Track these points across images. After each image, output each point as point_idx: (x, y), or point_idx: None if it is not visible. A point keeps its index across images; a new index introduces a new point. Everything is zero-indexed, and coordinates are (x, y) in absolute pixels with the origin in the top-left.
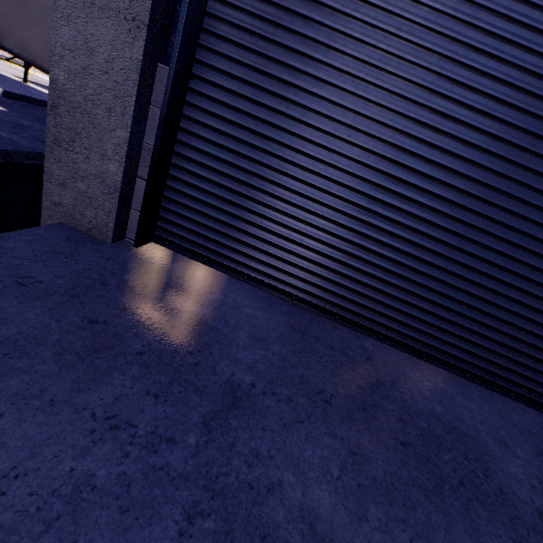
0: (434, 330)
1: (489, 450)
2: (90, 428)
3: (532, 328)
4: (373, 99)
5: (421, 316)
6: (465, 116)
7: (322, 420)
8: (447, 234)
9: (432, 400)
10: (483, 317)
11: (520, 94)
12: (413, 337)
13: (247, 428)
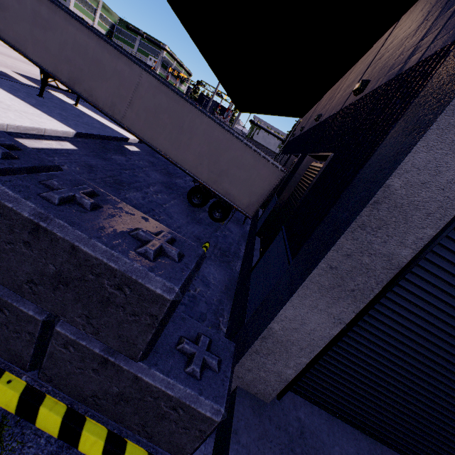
0: None
1: None
2: None
3: None
4: None
5: None
6: None
7: None
8: None
9: None
10: None
11: None
12: None
13: None
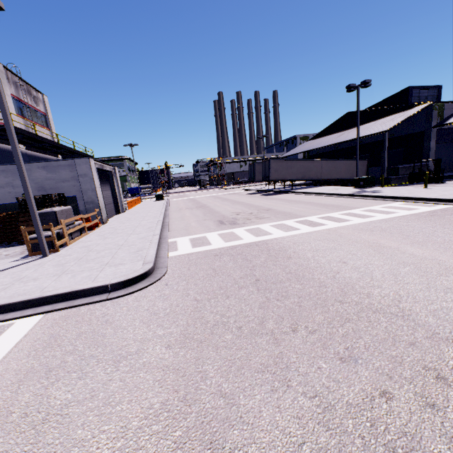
0: (450, 170)
1: None
2: None
3: None
4: (441, 157)
5: (448, 169)
6: (446, 156)
7: None
8: (448, 163)
9: None
10: (452, 167)
11: (448, 153)
12: (449, 171)
13: None
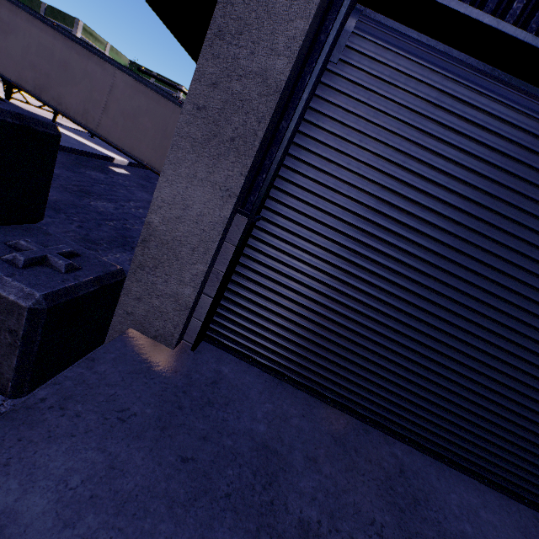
0: (456, 438)
1: None
2: None
3: None
4: (411, 251)
5: (444, 424)
6: (485, 272)
7: None
8: (469, 359)
9: (461, 518)
10: (499, 431)
11: (530, 261)
12: (436, 442)
13: None
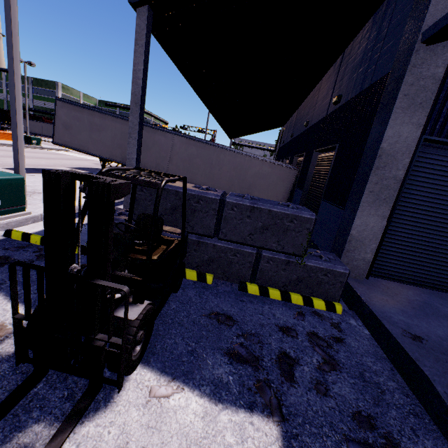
0: None
1: None
2: None
3: None
4: None
5: None
6: None
7: None
8: None
9: None
10: None
11: None
12: None
13: None
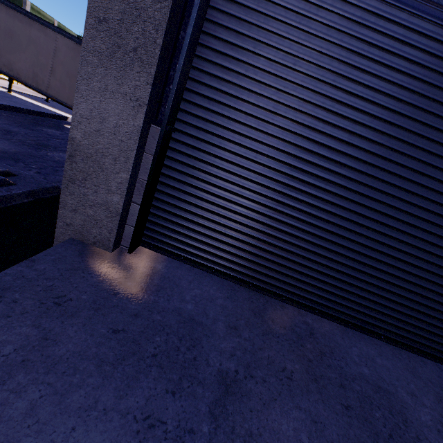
0: (356, 305)
1: (405, 403)
2: (135, 429)
3: (426, 302)
4: (307, 148)
5: (346, 295)
6: (371, 160)
7: (289, 395)
8: (362, 238)
9: (360, 363)
10: (391, 295)
11: (408, 146)
12: (341, 311)
13: (239, 411)
